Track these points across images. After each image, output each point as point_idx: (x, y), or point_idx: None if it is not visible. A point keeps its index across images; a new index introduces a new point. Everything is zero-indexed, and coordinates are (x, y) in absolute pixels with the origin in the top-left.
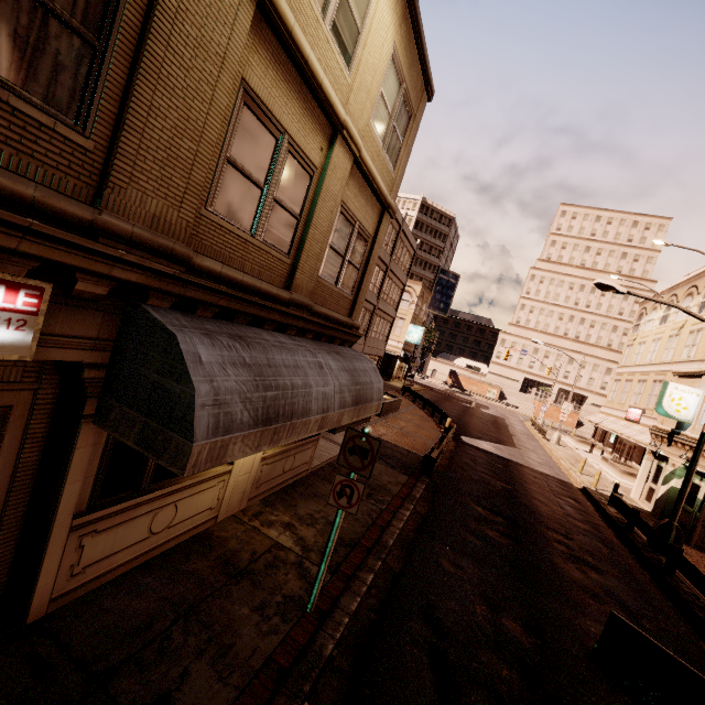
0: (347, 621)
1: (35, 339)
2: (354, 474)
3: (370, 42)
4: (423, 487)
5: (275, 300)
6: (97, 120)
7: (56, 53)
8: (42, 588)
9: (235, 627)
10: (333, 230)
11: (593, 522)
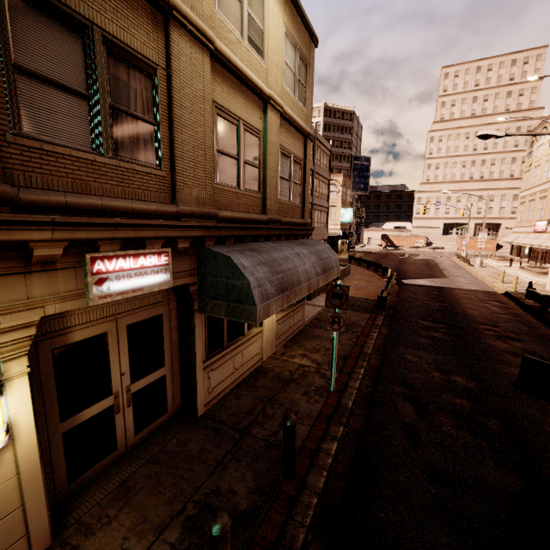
0: (356, 392)
1: (171, 277)
2: (337, 309)
3: (270, 33)
4: (382, 318)
5: (260, 222)
6: (164, 160)
7: (143, 136)
8: (200, 399)
9: (296, 403)
10: (279, 166)
11: (514, 313)
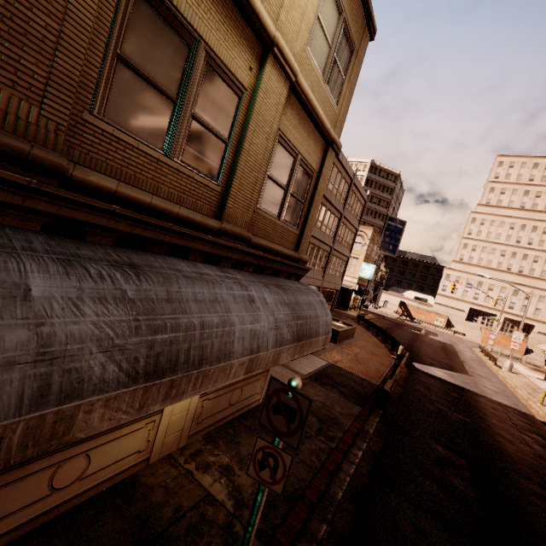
0: None
1: None
2: (278, 439)
3: None
4: (377, 420)
5: (201, 228)
6: None
7: None
8: None
9: None
10: (271, 161)
11: None
